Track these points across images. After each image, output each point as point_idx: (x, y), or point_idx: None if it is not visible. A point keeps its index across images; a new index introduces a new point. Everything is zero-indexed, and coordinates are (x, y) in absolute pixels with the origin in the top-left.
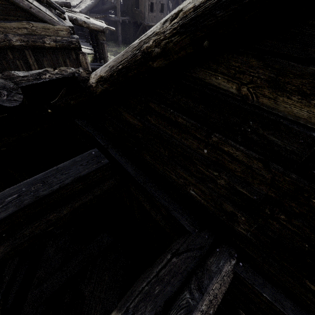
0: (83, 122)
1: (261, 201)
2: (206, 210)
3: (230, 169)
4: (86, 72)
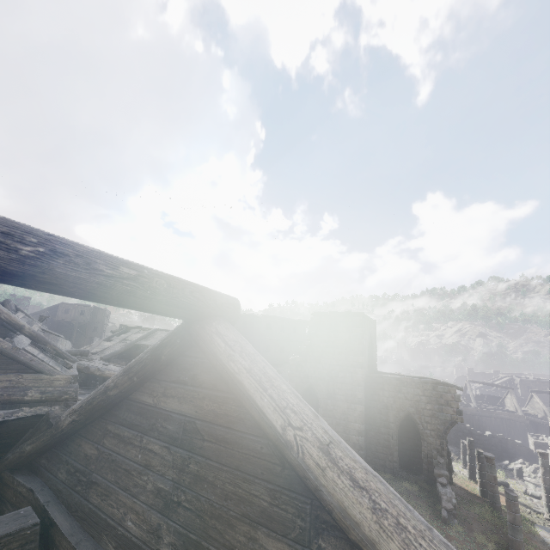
0: (29, 479)
1: (171, 488)
2: (140, 544)
3: (154, 465)
4: (61, 409)
